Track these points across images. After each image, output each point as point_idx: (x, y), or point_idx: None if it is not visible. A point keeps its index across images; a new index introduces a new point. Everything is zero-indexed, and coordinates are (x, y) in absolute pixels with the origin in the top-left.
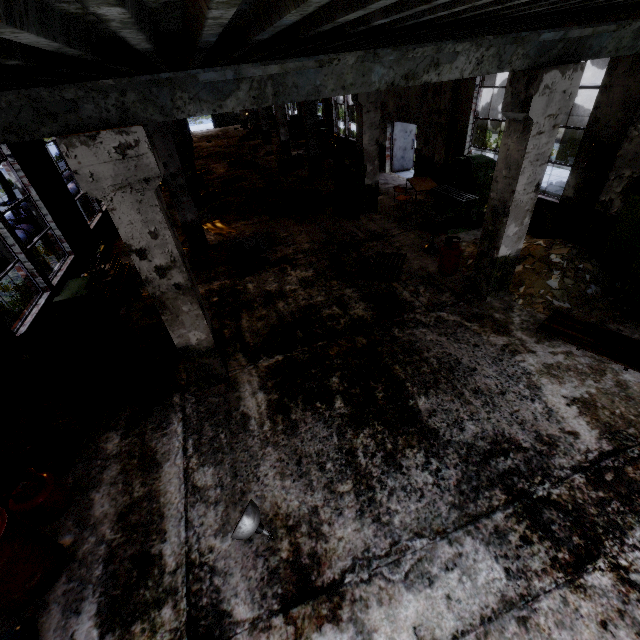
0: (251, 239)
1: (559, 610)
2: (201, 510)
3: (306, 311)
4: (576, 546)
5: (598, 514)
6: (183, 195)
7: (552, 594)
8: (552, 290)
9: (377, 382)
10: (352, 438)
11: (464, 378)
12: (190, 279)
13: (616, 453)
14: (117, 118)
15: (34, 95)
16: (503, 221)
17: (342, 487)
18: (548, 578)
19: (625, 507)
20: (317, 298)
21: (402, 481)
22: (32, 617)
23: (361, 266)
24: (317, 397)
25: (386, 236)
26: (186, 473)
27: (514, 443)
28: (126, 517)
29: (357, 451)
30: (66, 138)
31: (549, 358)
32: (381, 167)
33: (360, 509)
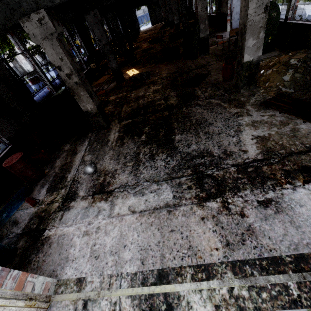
0: (140, 74)
1: (187, 211)
2: (82, 167)
3: (149, 103)
4: (211, 192)
5: (232, 183)
6: (109, 55)
7: (187, 206)
8: (284, 82)
9: (163, 129)
10: (141, 149)
11: (204, 127)
12: (82, 80)
13: (263, 160)
14: (36, 7)
15: (6, 2)
16: (244, 37)
17: (129, 164)
18: (190, 201)
19: (249, 182)
20: (157, 97)
21: (152, 164)
22: (31, 185)
23: (185, 81)
24: (136, 134)
25: (206, 65)
26: (83, 156)
27: (210, 153)
28: (63, 166)
29: (141, 153)
30: (21, 19)
31: (258, 118)
32: (225, 28)
33: (131, 171)
